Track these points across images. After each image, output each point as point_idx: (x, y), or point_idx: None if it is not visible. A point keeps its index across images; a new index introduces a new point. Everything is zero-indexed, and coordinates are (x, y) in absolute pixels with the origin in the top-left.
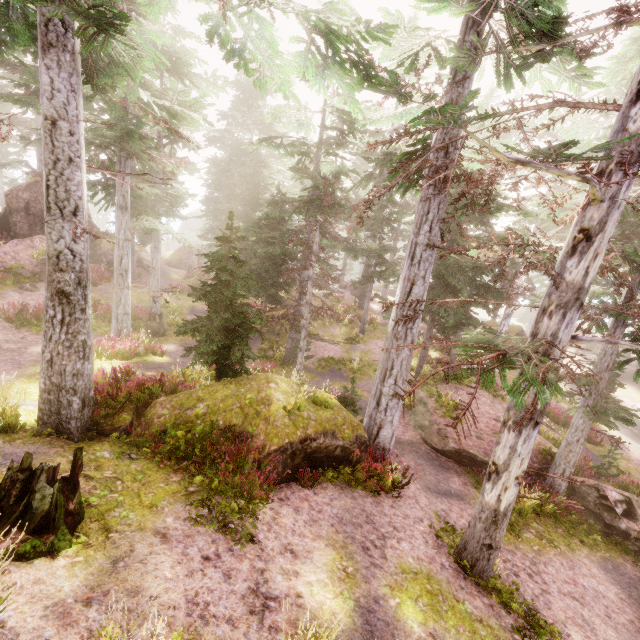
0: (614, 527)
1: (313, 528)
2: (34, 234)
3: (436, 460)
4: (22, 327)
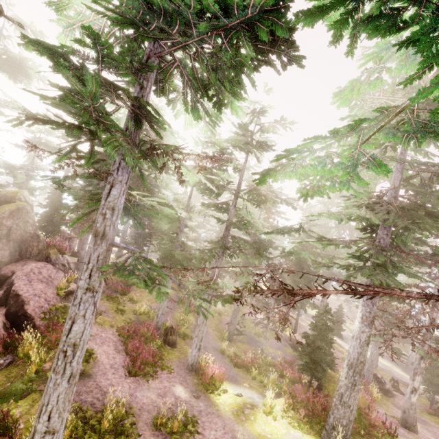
0: (384, 389)
1: (401, 438)
2: (13, 260)
3: None
4: (139, 377)
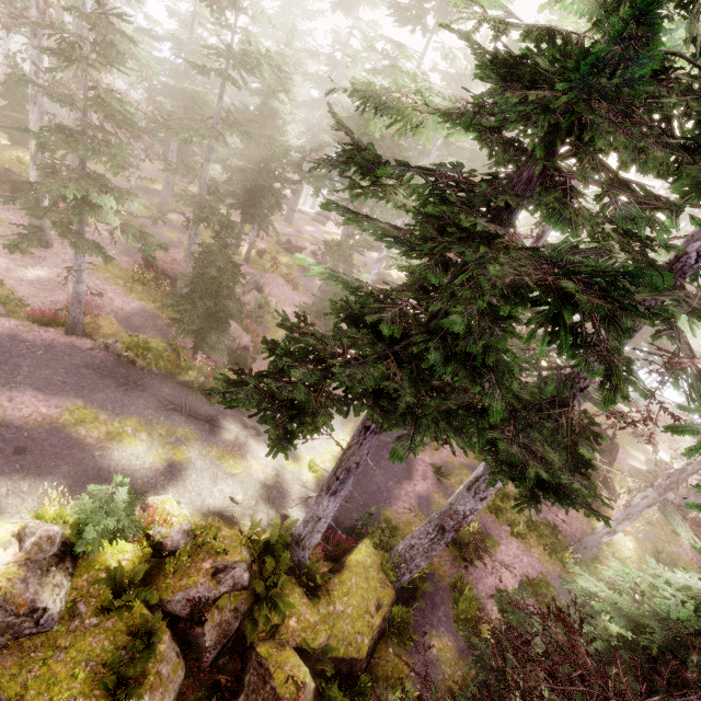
0: None
1: None
2: None
3: (134, 254)
4: None
